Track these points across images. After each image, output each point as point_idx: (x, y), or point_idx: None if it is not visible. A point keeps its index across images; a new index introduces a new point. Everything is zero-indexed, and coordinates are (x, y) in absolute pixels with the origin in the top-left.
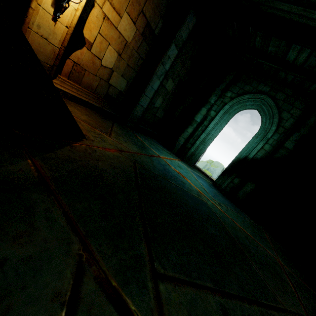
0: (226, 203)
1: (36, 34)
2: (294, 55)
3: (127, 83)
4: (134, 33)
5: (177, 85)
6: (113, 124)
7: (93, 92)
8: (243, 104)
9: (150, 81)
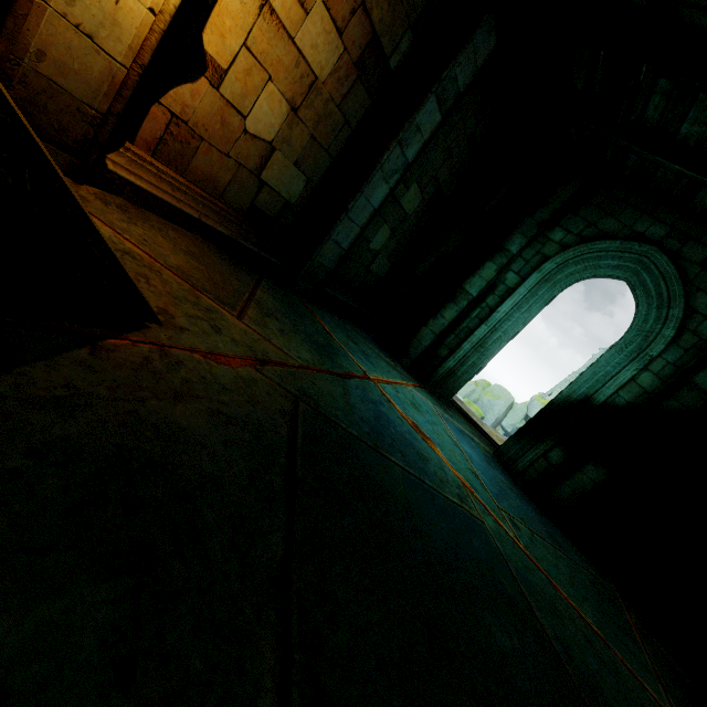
0: (529, 516)
1: (61, 20)
2: None
3: (307, 184)
4: (337, 58)
5: (430, 201)
6: (259, 282)
7: (218, 196)
8: (591, 264)
9: (366, 183)
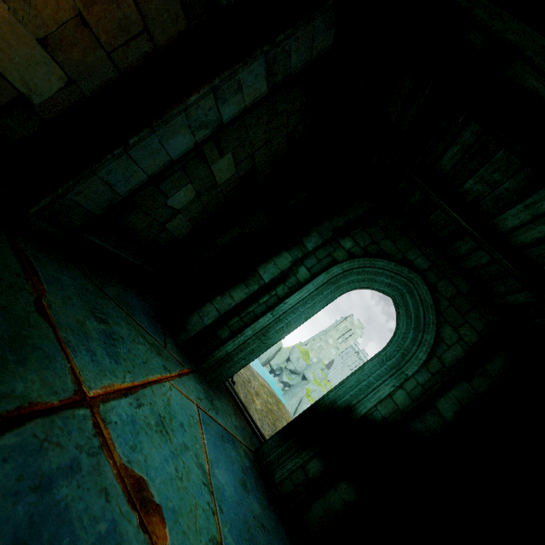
0: None
1: None
2: (520, 219)
3: (68, 87)
4: None
5: (243, 177)
6: None
7: None
8: (369, 277)
9: (160, 121)
